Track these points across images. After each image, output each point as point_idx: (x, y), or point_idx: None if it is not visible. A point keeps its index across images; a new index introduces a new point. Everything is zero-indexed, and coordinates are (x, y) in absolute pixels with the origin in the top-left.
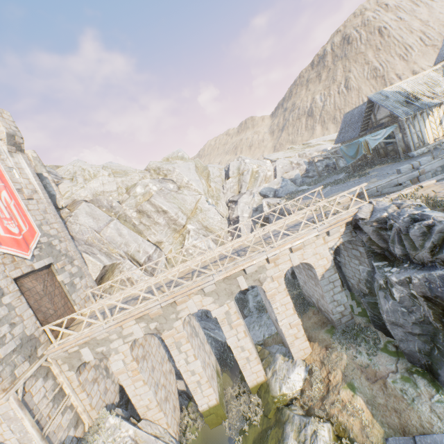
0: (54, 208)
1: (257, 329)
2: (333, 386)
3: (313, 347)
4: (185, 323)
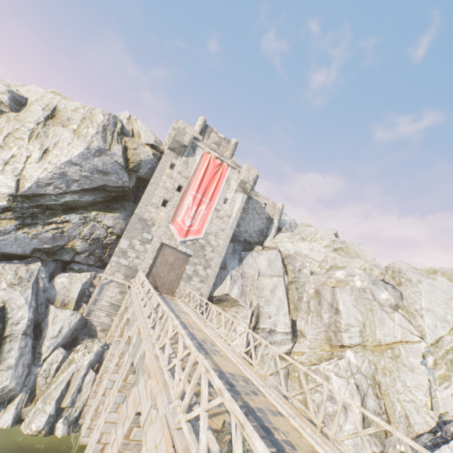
0: (232, 232)
1: None
2: None
3: None
4: None
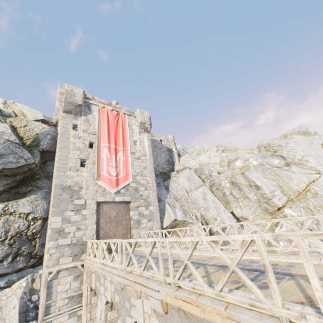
0: (153, 167)
1: None
2: None
3: None
4: None
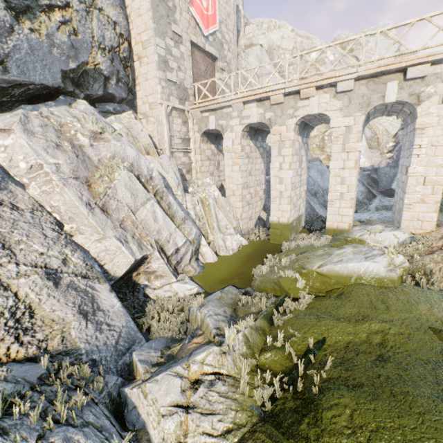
0: (235, 20)
1: (365, 213)
2: (442, 252)
3: (440, 229)
4: (296, 136)
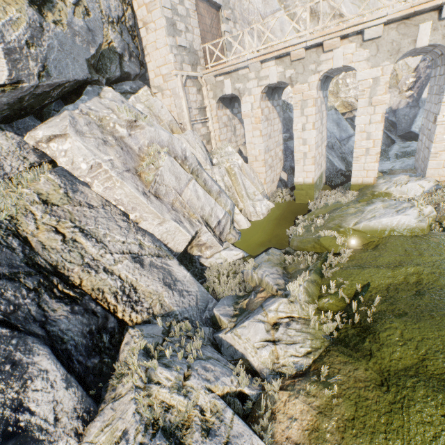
0: None
1: (386, 163)
2: None
3: None
4: (318, 93)
